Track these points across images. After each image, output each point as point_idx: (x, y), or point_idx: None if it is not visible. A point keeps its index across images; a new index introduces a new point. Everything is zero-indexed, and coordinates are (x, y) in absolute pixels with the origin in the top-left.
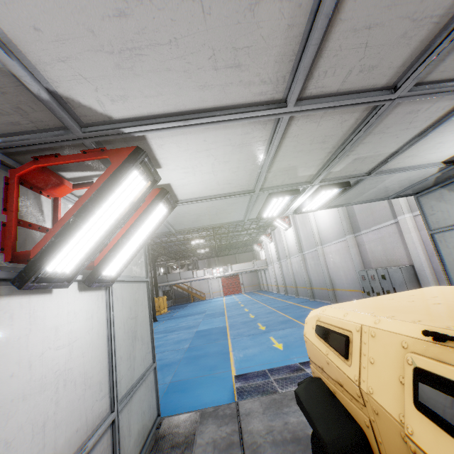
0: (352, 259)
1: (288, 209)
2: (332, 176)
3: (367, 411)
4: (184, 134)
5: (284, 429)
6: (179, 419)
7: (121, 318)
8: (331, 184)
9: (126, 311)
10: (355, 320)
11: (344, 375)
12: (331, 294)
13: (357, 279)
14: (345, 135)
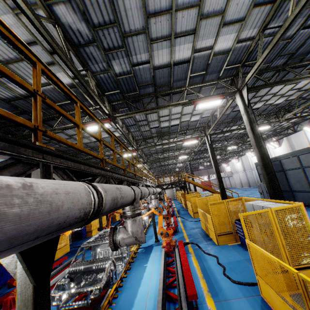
0: None
1: None
2: None
3: None
4: None
5: None
6: None
7: None
8: None
9: None
10: None
11: None
12: None
13: None
14: None
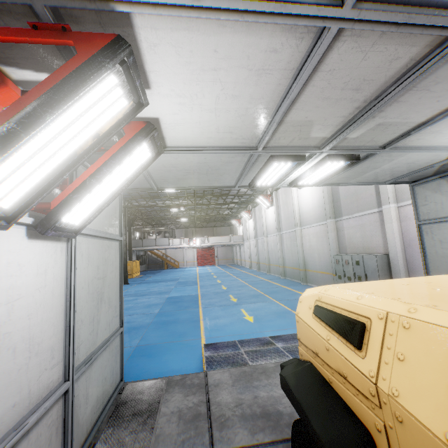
0: (329, 243)
1: (284, 180)
2: (345, 144)
3: (381, 414)
4: (189, 30)
5: (254, 403)
6: (143, 386)
7: (85, 277)
8: (340, 154)
9: (92, 269)
10: (376, 305)
11: (352, 367)
12: (303, 274)
13: (331, 262)
14: (385, 84)
